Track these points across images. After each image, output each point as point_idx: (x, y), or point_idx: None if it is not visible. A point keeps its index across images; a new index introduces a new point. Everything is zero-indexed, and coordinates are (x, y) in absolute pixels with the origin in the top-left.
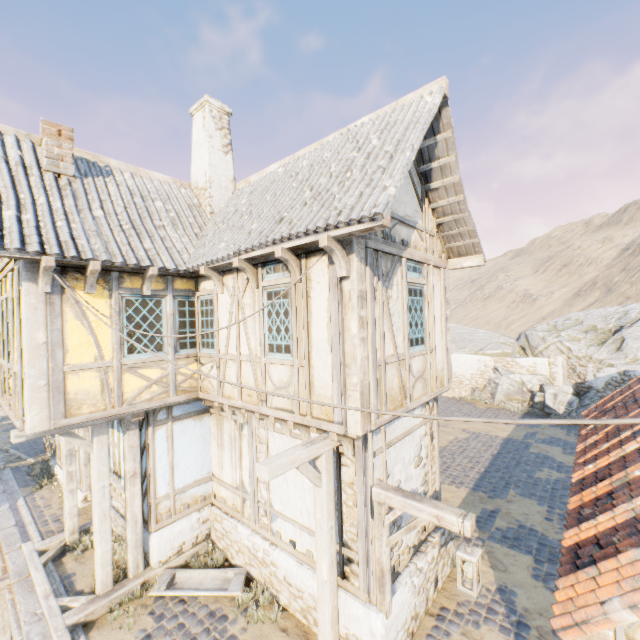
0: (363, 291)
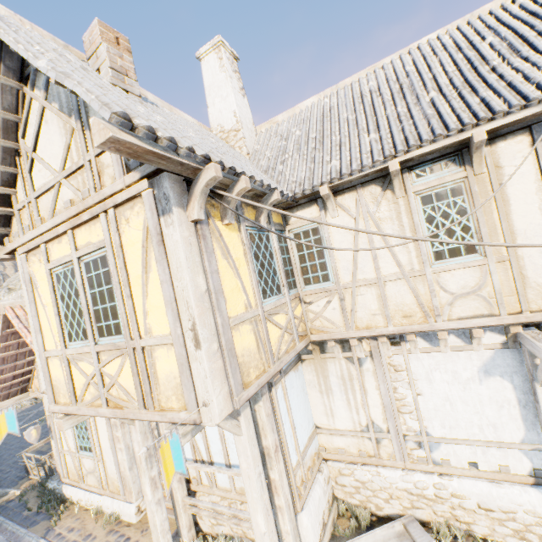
0: None
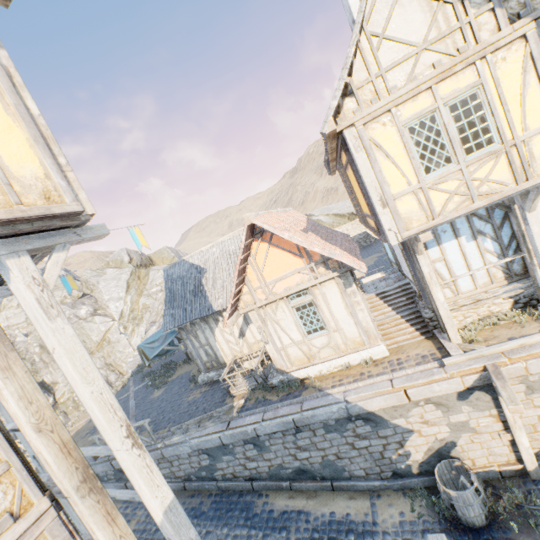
0: None
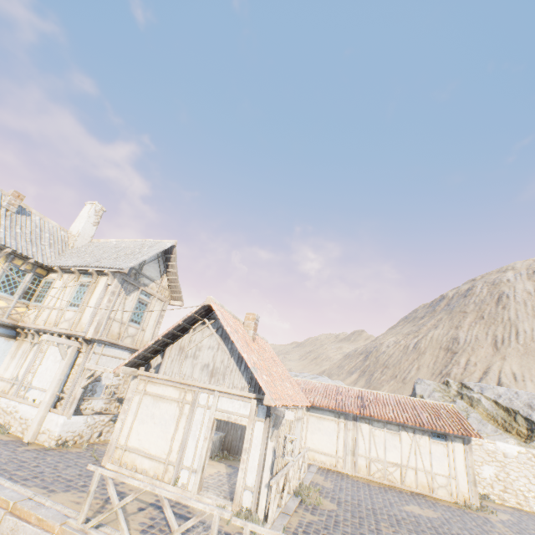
0: (115, 291)
